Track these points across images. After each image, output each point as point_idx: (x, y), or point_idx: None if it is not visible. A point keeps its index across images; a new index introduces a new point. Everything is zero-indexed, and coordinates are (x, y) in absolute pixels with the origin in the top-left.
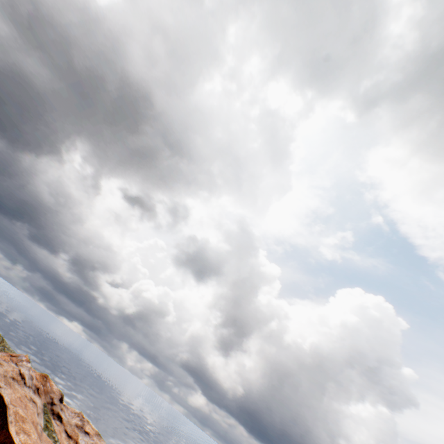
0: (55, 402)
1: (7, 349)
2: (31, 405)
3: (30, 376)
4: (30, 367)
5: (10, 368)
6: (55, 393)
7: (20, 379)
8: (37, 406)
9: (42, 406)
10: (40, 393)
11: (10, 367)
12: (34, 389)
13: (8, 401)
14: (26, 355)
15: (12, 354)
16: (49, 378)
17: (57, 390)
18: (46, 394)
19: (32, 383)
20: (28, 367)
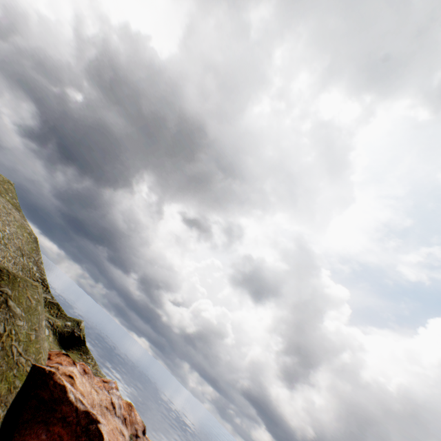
0: (139, 434)
1: (99, 372)
2: (121, 438)
3: (119, 405)
4: (119, 395)
5: (104, 397)
6: (138, 424)
7: (112, 409)
8: (125, 440)
9: (129, 438)
10: (127, 424)
11: (104, 395)
12: (122, 419)
13: (107, 439)
14: (114, 382)
15: (104, 379)
16: (133, 407)
17: (140, 420)
18: (131, 424)
19: (120, 413)
20: (117, 395)
